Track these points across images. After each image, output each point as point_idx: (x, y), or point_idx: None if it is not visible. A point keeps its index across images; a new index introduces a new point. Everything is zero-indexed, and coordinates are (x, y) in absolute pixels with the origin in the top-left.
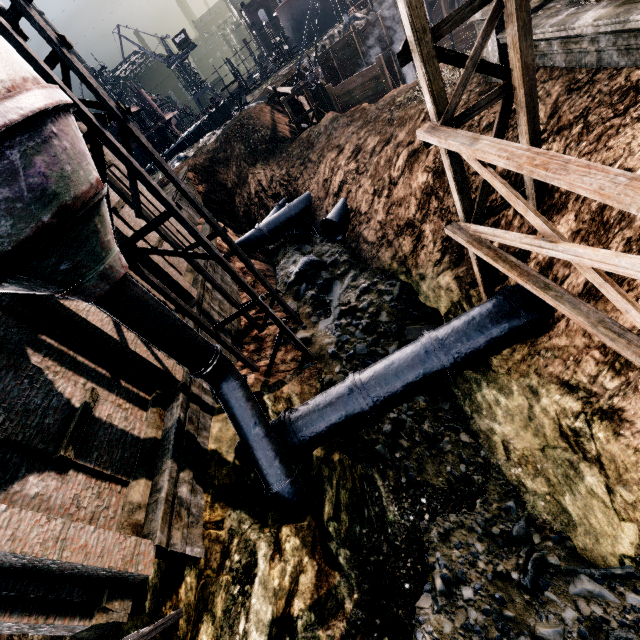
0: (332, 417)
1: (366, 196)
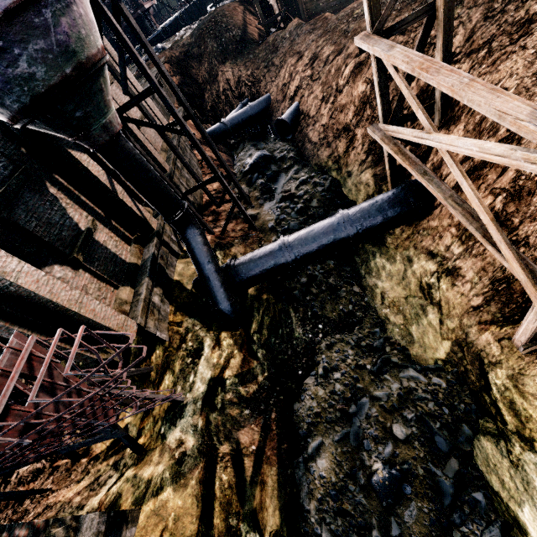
0: (264, 264)
1: (315, 101)
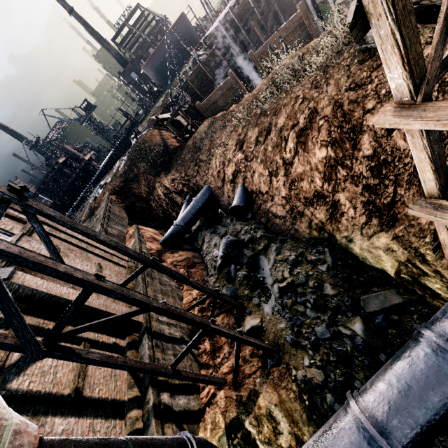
0: None
1: (263, 178)
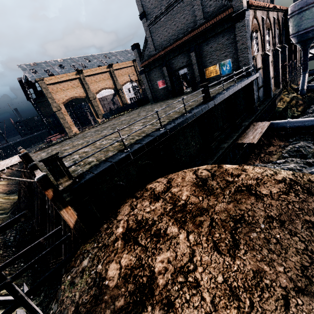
0: None
1: None
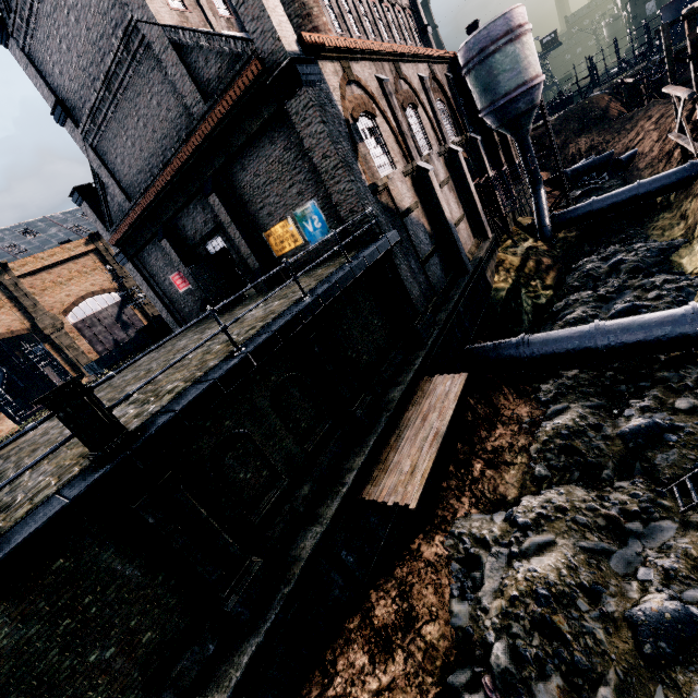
0: (576, 210)
1: (651, 143)
